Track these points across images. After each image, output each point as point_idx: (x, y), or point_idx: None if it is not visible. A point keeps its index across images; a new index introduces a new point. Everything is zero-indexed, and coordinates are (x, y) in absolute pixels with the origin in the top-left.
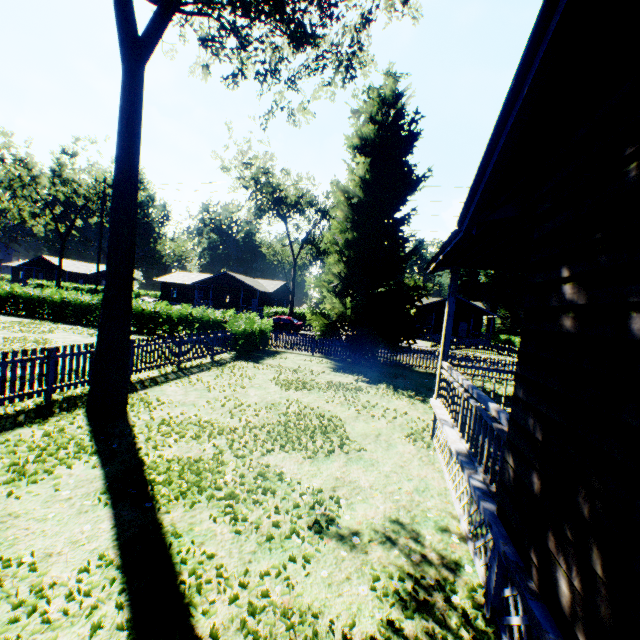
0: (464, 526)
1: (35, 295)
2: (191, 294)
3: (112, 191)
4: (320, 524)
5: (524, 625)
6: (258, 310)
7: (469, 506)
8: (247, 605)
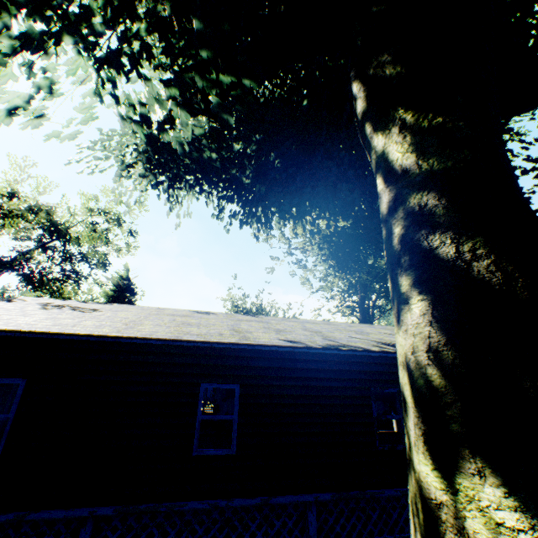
0: None
1: None
2: None
3: None
4: None
5: None
6: None
7: None
8: None
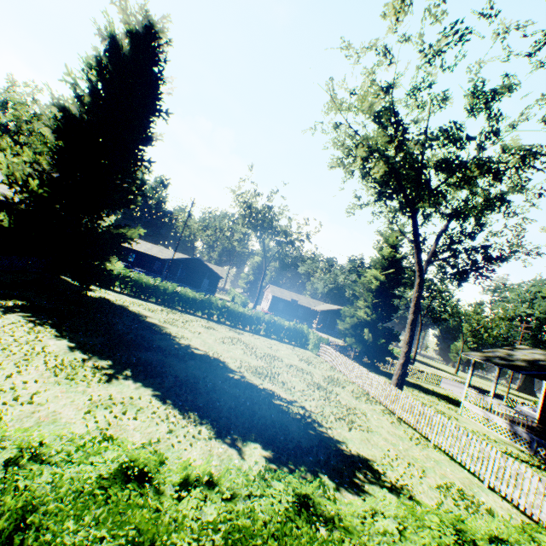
0: (508, 439)
1: (148, 282)
2: (149, 262)
3: (412, 324)
4: (494, 439)
5: (545, 452)
6: (207, 288)
7: (510, 435)
8: (512, 453)
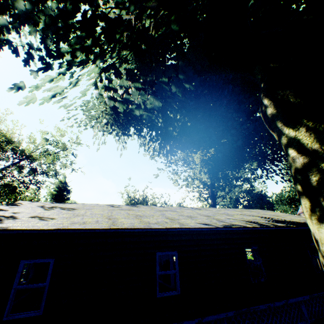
0: None
1: None
2: None
3: None
4: None
5: None
6: None
7: None
8: None
